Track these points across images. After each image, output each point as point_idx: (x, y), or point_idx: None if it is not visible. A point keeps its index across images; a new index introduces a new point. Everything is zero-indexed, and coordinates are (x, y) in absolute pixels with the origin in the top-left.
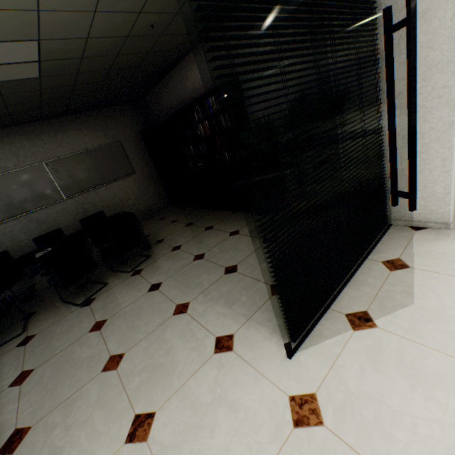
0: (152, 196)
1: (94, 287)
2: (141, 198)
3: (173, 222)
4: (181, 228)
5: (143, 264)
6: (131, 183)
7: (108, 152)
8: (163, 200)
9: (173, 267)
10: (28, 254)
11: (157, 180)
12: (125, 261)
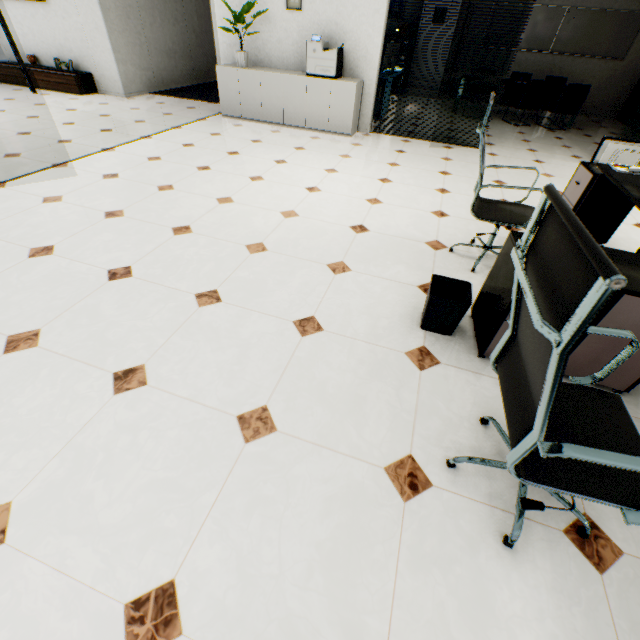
0: (609, 96)
1: (521, 124)
2: (598, 91)
3: (601, 127)
4: (603, 132)
5: (557, 130)
6: (607, 69)
7: (624, 22)
8: (614, 108)
9: (576, 139)
10: (508, 79)
11: (633, 81)
12: (546, 125)
